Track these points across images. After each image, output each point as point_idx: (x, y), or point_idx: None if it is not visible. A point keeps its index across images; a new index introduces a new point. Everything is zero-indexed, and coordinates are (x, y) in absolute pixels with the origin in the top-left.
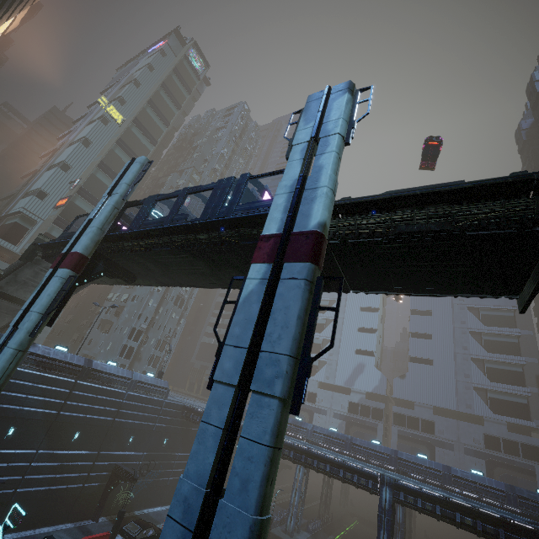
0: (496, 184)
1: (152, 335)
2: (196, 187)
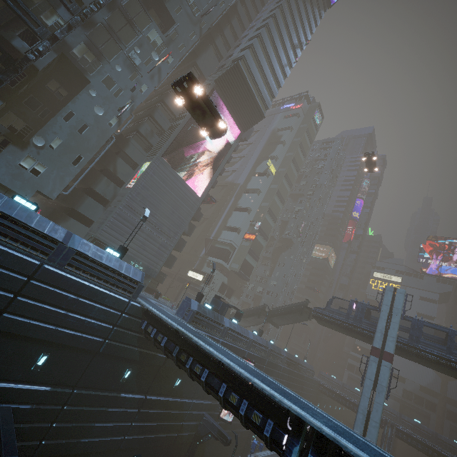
0: None
1: None
2: None
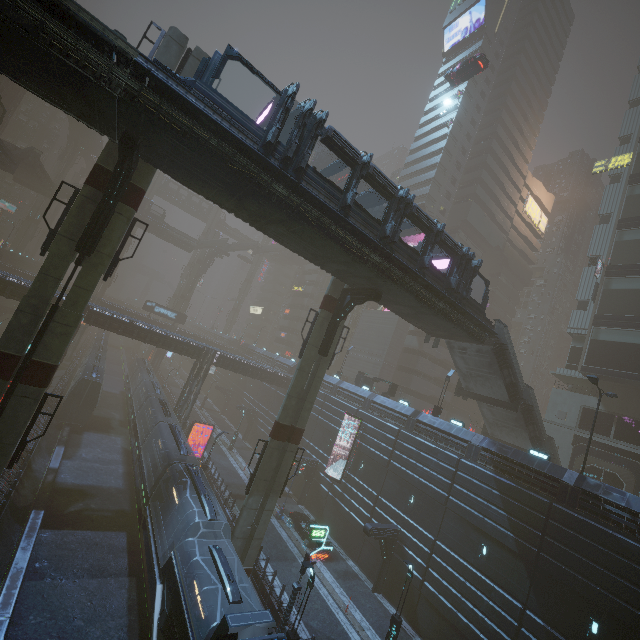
0: None
1: None
2: None
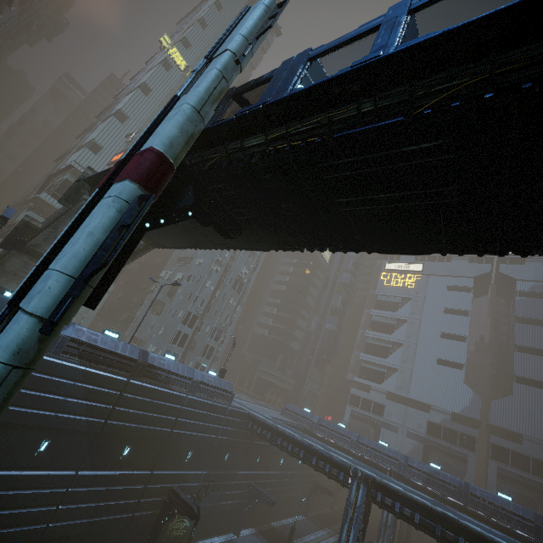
0: None
1: (207, 322)
2: None
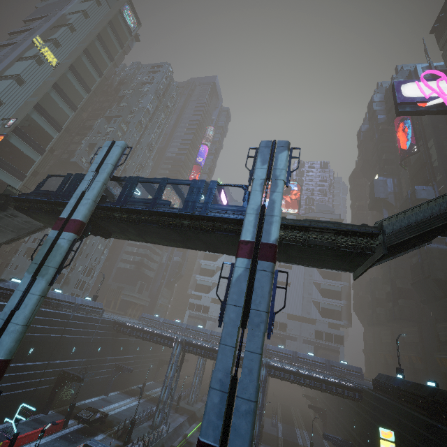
0: (356, 231)
1: (80, 263)
2: (174, 180)
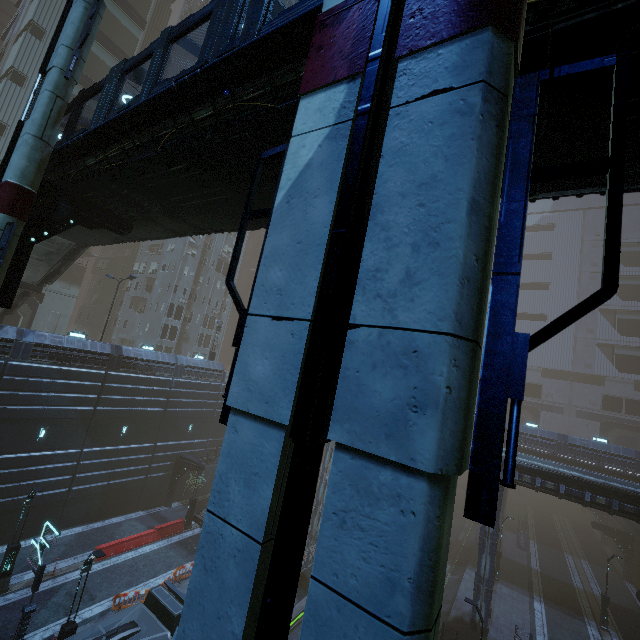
0: None
1: (197, 311)
2: (183, 21)
